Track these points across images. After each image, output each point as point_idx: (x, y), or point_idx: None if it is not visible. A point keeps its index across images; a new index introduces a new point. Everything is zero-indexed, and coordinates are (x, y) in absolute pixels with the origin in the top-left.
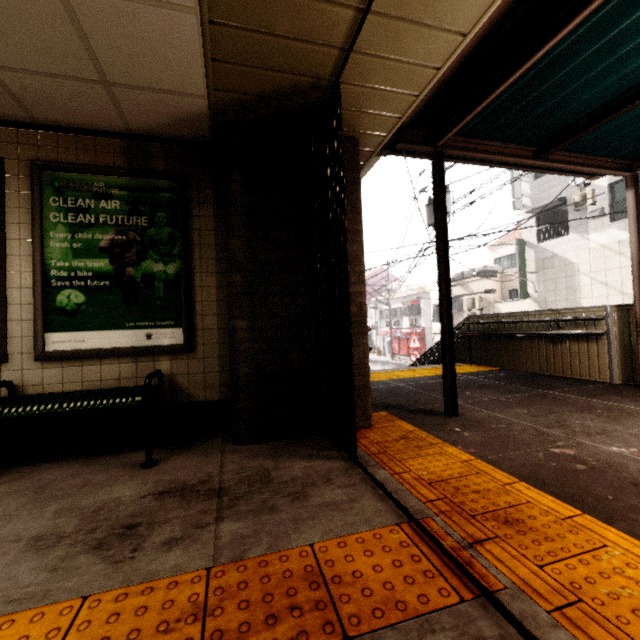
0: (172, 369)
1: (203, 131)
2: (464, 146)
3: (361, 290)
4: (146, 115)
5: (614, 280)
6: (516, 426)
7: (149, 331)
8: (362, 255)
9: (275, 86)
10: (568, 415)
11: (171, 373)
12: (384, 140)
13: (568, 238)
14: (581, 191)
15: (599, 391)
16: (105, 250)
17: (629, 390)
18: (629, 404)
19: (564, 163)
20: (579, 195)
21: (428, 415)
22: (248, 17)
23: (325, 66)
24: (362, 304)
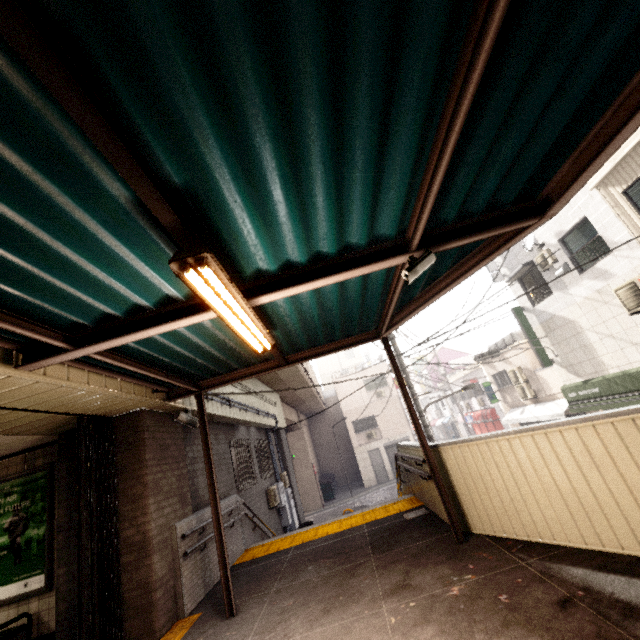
0: (39, 607)
1: (57, 437)
2: (220, 380)
3: (144, 520)
4: (21, 445)
5: (617, 331)
6: (242, 632)
7: (26, 581)
8: (145, 492)
9: (56, 424)
10: (307, 608)
11: (38, 610)
12: (157, 403)
13: (554, 297)
14: (540, 252)
15: (413, 552)
16: (7, 529)
17: (441, 546)
18: (387, 580)
19: (306, 359)
20: (538, 257)
21: (219, 616)
22: (3, 428)
23: (63, 416)
24: (145, 531)
